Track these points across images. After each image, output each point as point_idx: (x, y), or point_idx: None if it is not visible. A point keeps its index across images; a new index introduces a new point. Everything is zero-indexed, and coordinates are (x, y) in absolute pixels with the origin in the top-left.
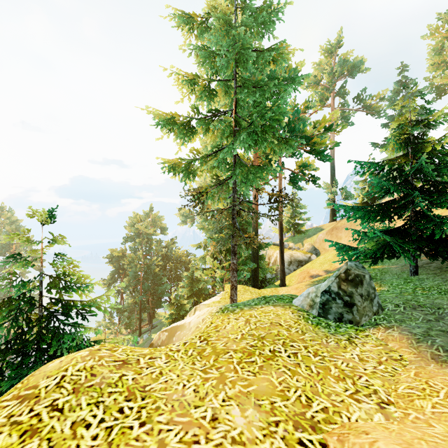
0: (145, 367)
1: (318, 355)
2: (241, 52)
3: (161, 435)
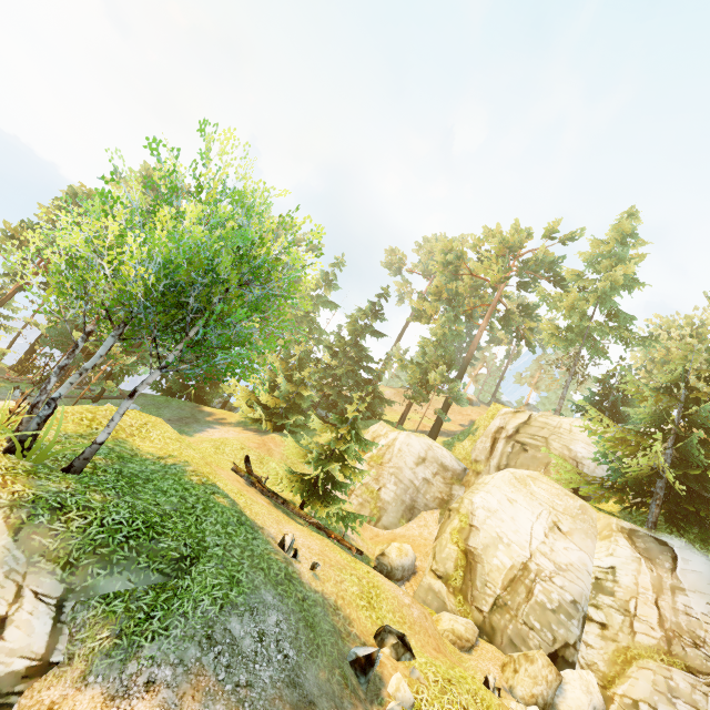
0: None
1: None
2: (629, 285)
3: None
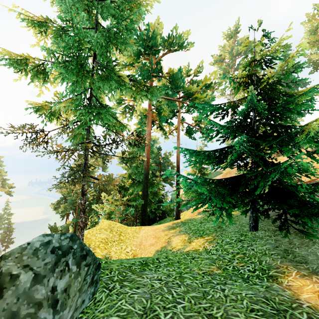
0: None
1: None
2: None
3: None
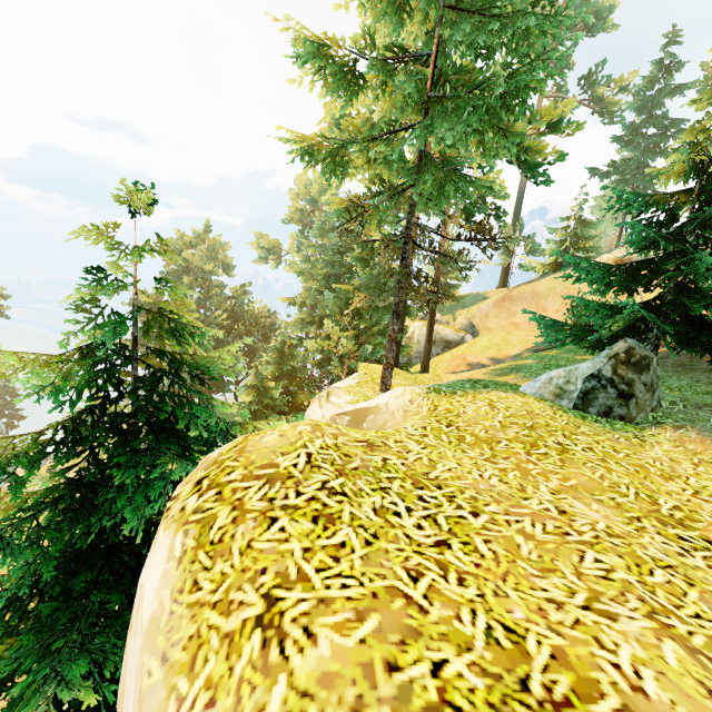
0: (404, 452)
1: (619, 451)
2: None
3: (513, 525)
